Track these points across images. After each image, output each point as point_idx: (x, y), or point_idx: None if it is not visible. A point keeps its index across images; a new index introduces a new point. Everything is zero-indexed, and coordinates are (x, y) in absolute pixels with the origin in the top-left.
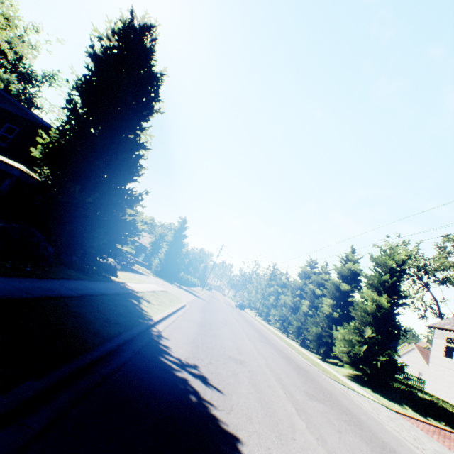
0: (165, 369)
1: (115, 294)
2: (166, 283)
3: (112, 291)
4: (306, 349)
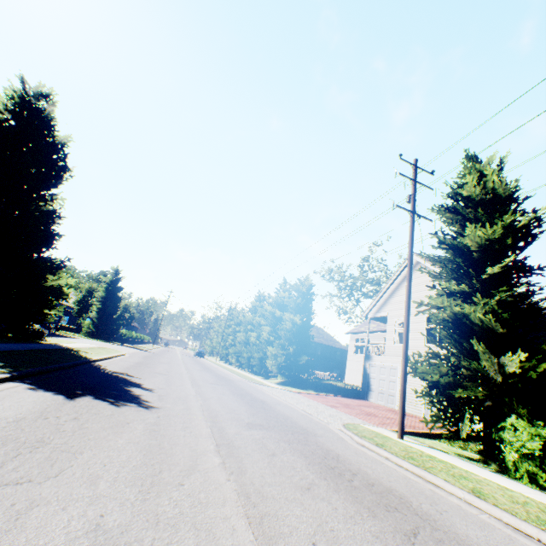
0: (104, 372)
1: (55, 349)
2: (103, 343)
3: (51, 348)
4: (257, 375)
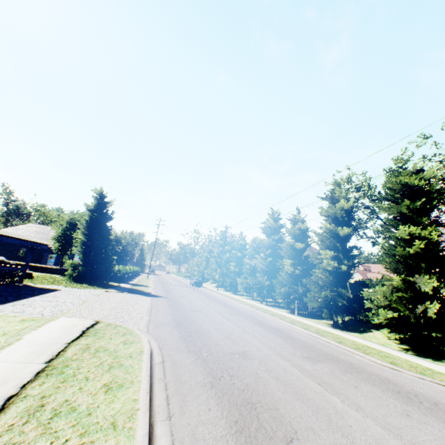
0: None
1: None
2: (95, 292)
3: None
4: (302, 315)
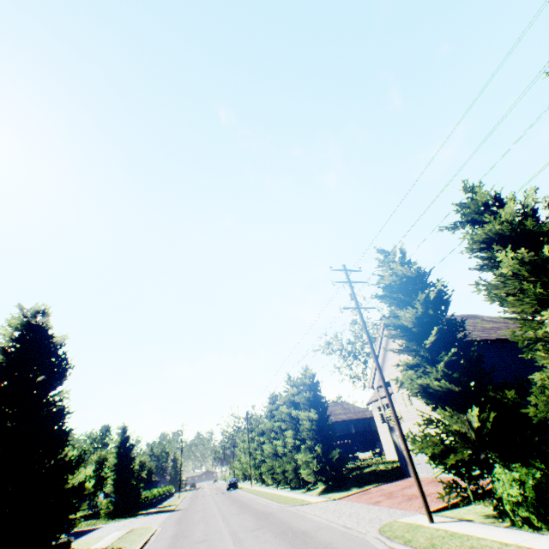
0: None
1: None
2: (128, 520)
3: None
4: (299, 489)
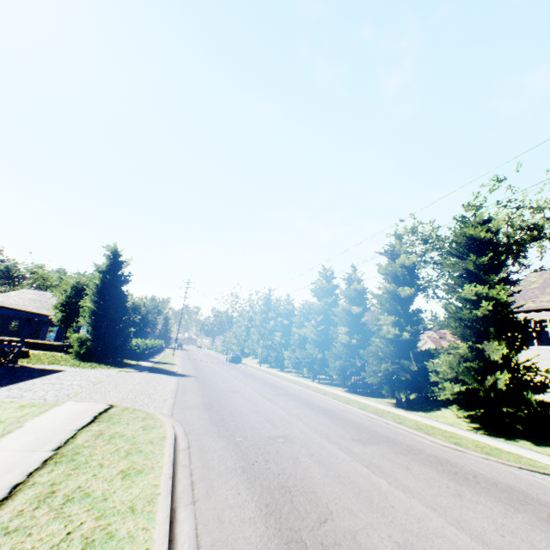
0: None
1: None
2: (107, 372)
3: None
4: (361, 394)
